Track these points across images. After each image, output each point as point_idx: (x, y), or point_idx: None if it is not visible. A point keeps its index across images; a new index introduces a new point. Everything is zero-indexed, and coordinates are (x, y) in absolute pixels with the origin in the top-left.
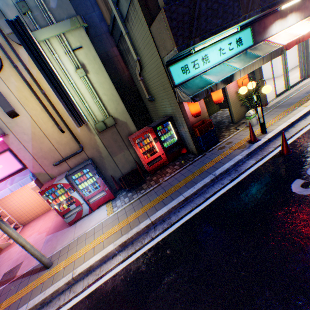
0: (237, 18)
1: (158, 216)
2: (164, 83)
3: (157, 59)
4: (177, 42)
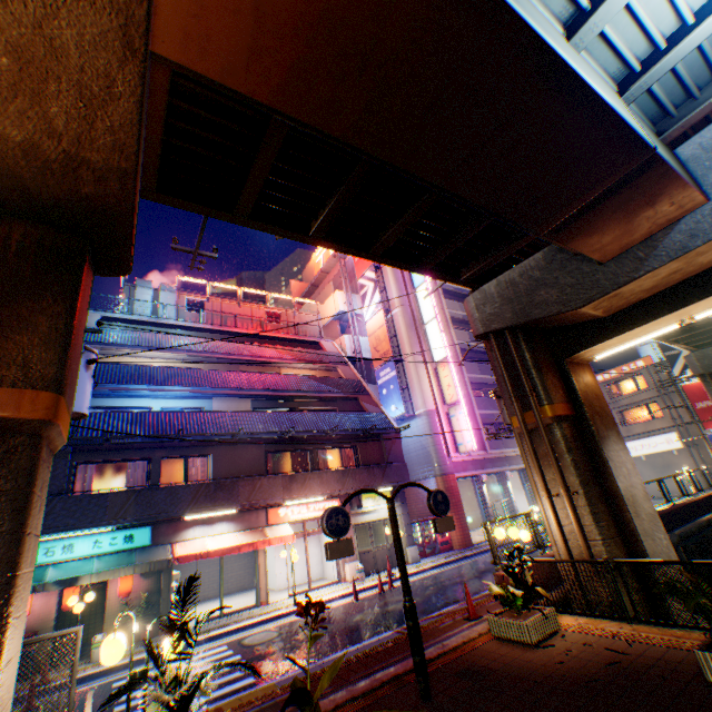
0: (100, 520)
1: None
2: None
3: None
4: None
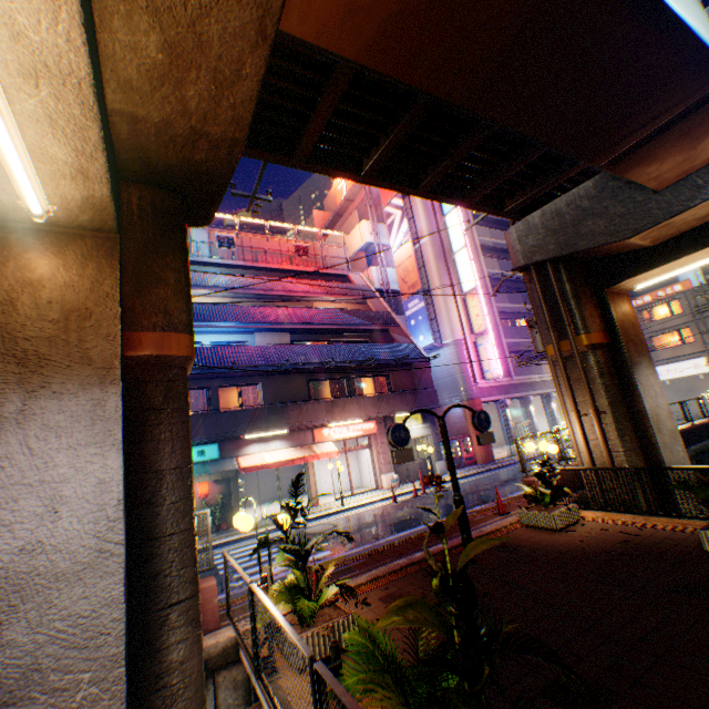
0: None
1: None
2: None
3: None
4: None
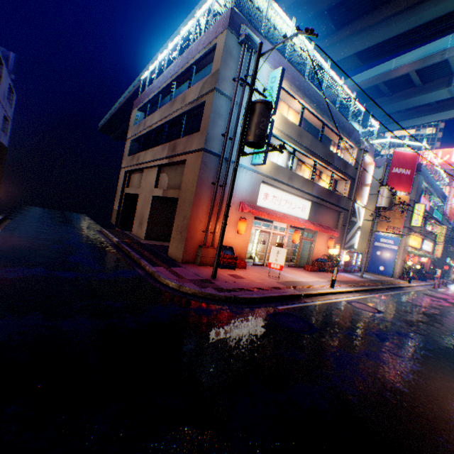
0: None
1: (451, 281)
2: (441, 259)
3: (443, 254)
4: (453, 256)
